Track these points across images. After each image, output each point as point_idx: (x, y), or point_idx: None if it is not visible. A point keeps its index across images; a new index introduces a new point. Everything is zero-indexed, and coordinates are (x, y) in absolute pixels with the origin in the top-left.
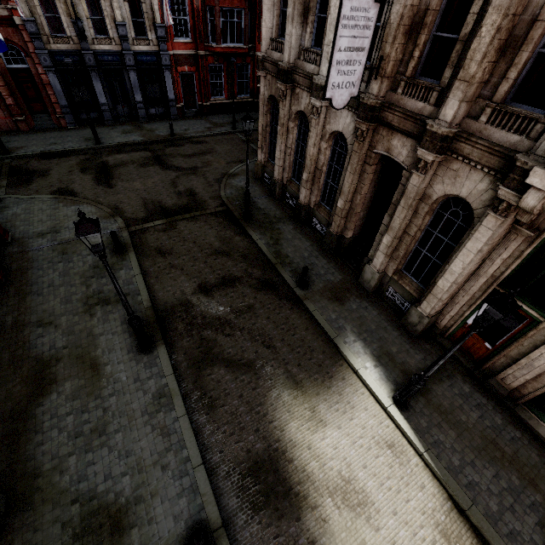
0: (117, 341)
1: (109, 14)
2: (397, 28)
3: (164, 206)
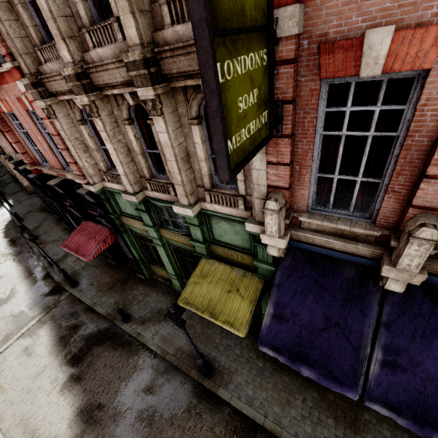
0: None
1: None
2: None
3: None
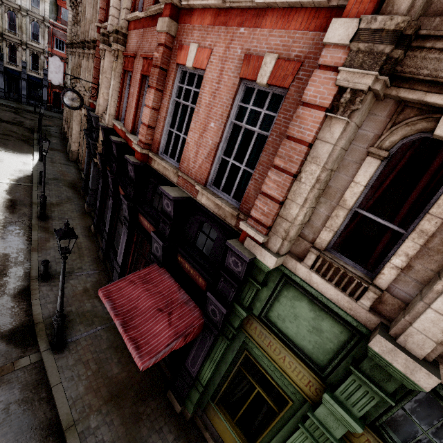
0: None
1: (20, 57)
2: (72, 70)
3: (1, 119)
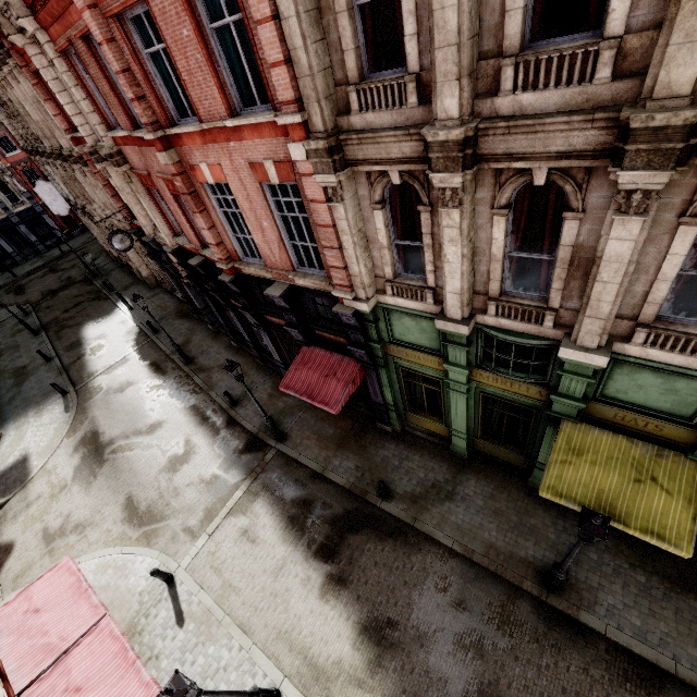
0: (26, 338)
1: None
2: (65, 184)
3: (53, 290)
